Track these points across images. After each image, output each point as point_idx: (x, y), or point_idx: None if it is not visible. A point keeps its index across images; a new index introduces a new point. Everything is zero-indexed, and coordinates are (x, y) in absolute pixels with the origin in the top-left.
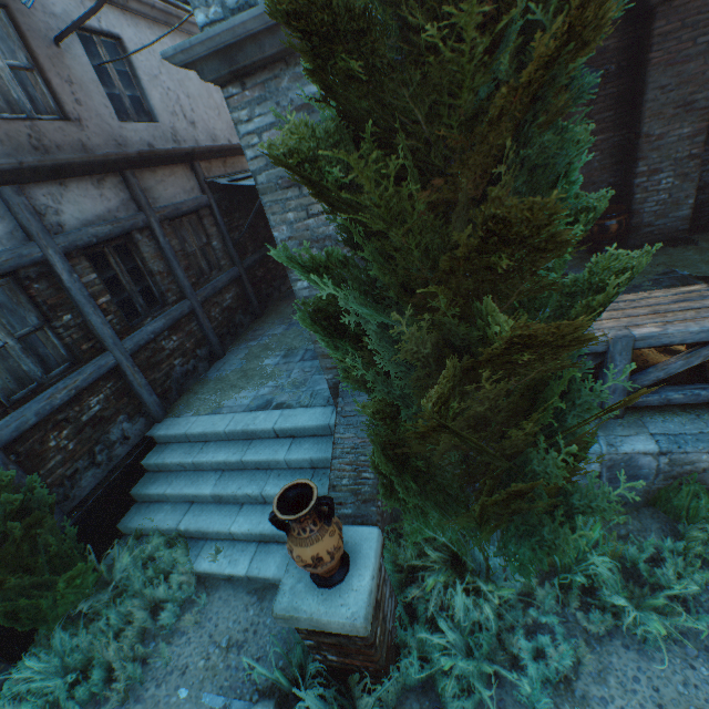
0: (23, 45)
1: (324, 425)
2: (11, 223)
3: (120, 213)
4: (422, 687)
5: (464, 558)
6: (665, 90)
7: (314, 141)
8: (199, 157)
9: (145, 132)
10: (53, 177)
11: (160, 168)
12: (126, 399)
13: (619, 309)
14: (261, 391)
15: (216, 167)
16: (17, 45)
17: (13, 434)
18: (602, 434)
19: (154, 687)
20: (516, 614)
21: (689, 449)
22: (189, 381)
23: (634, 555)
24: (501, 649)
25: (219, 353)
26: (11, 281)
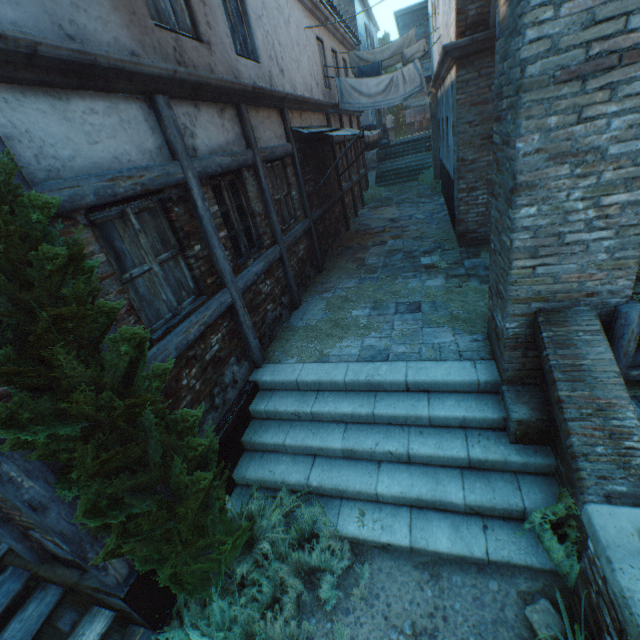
0: None
1: (471, 381)
2: (159, 137)
3: (234, 147)
4: None
5: None
6: None
7: None
8: (287, 105)
9: (252, 70)
10: (192, 97)
11: (260, 109)
12: (236, 340)
13: None
14: (367, 341)
15: (295, 119)
16: None
17: None
18: None
19: None
20: None
21: None
22: (277, 328)
23: None
24: None
25: (297, 303)
26: (155, 202)
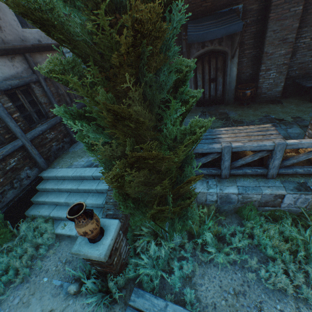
0: None
1: None
2: None
3: (23, 74)
4: (136, 279)
5: (157, 232)
6: (275, 32)
7: (62, 65)
8: None
9: (36, 34)
10: None
11: (44, 52)
12: (28, 160)
13: (235, 133)
14: (90, 159)
15: None
16: None
17: None
18: (219, 185)
19: (34, 277)
20: (176, 253)
21: (249, 192)
22: (60, 152)
23: (225, 232)
24: (168, 266)
25: (75, 140)
26: None
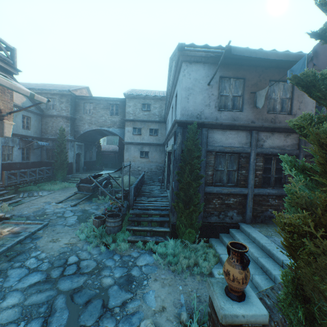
0: (290, 92)
1: None
2: (248, 140)
3: (287, 147)
4: None
5: None
6: None
7: (311, 119)
8: None
9: None
10: (270, 131)
11: None
12: (241, 206)
13: None
14: None
15: None
16: (288, 93)
17: (208, 191)
18: None
19: (178, 278)
20: None
21: None
22: (269, 221)
23: None
24: None
25: None
26: (237, 155)
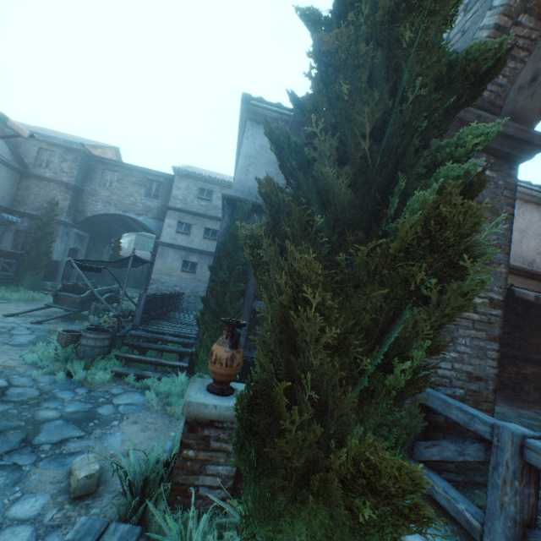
0: None
1: None
2: None
3: None
4: None
5: None
6: None
7: None
8: None
9: None
10: None
11: None
12: None
13: None
14: None
15: None
16: None
17: (259, 308)
18: None
19: (176, 424)
20: None
21: None
22: None
23: None
24: None
25: None
26: None
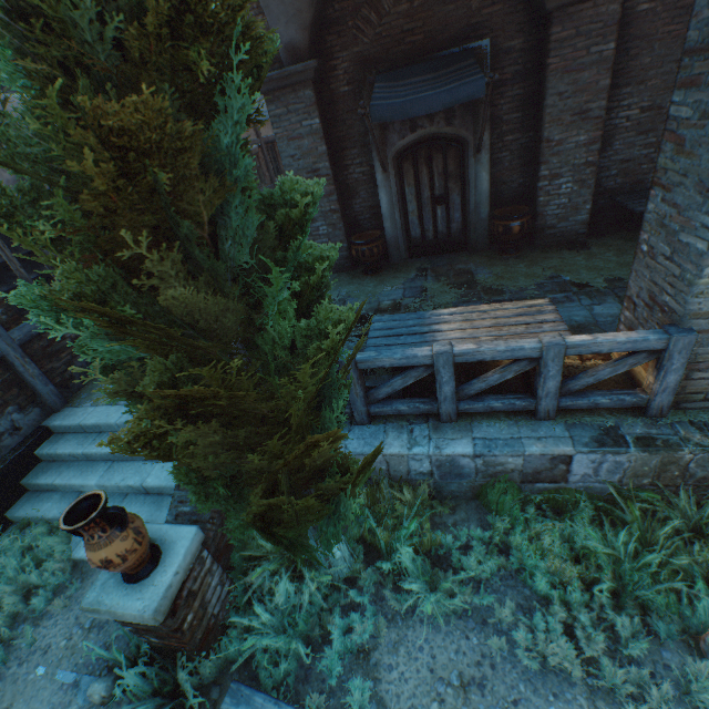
0: None
1: None
2: None
3: None
4: (246, 660)
5: None
6: (563, 96)
7: (9, 199)
8: None
9: None
10: None
11: None
12: (17, 390)
13: (471, 320)
14: None
15: None
16: None
17: None
18: (435, 437)
19: (16, 666)
20: (340, 595)
21: (497, 453)
22: None
23: (450, 543)
24: (319, 626)
25: None
26: None
